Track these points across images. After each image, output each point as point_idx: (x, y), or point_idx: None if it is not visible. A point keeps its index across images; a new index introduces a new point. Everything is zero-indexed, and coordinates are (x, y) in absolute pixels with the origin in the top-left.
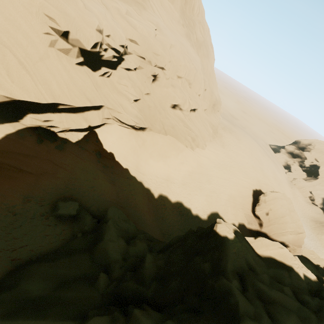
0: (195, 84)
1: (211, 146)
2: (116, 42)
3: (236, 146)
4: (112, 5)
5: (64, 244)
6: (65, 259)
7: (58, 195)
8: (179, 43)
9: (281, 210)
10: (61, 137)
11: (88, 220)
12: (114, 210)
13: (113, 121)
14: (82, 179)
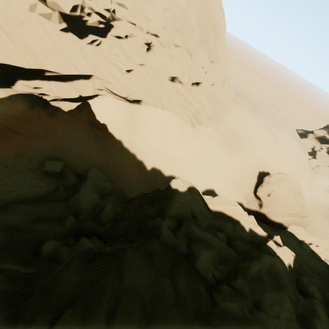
0: (197, 54)
1: (216, 124)
2: (99, 6)
3: (246, 126)
4: None
5: (47, 194)
6: (44, 204)
7: (47, 155)
8: (177, 6)
9: (284, 192)
10: (53, 105)
11: (71, 178)
12: (95, 171)
13: (106, 93)
14: (72, 145)
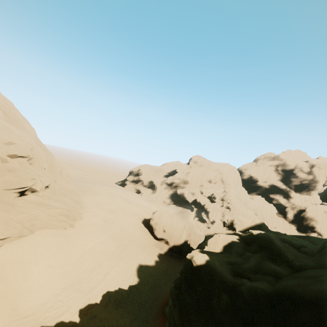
0: (36, 159)
1: (85, 211)
2: None
3: (103, 198)
4: None
5: None
6: None
7: None
8: None
9: (168, 221)
10: None
11: None
12: None
13: None
14: None
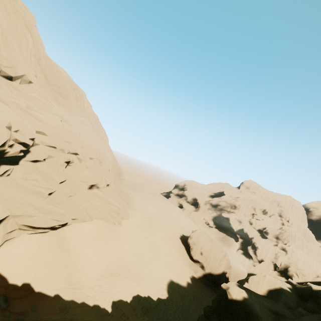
0: (105, 161)
1: (132, 212)
2: (25, 136)
3: (148, 204)
4: (8, 100)
5: None
6: None
7: None
8: (84, 130)
9: (207, 244)
10: None
11: None
12: None
13: (19, 232)
14: None
